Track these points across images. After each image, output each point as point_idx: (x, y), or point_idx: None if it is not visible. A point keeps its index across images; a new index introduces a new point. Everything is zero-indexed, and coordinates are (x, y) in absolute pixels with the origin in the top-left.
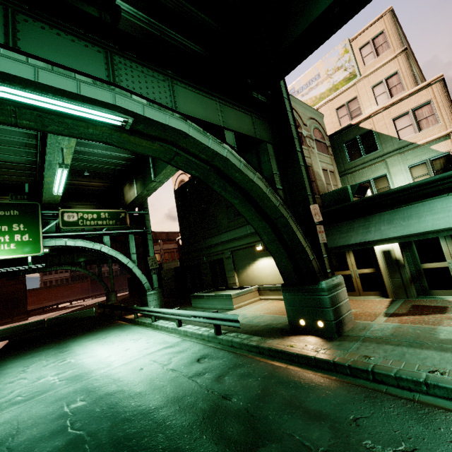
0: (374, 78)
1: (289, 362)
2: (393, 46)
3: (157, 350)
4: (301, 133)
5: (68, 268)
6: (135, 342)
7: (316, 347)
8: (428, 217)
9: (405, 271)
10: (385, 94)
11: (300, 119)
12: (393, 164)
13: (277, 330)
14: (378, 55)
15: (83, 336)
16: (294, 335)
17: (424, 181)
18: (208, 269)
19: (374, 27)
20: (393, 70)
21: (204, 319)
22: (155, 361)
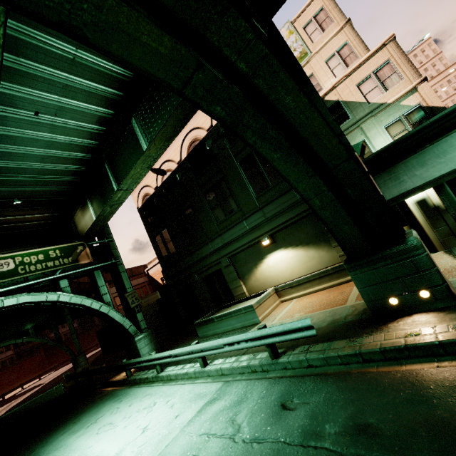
0: (326, 53)
1: (431, 359)
2: (336, 19)
3: (198, 413)
4: None
5: (11, 342)
6: (149, 411)
7: (454, 324)
8: None
9: (449, 216)
10: (341, 65)
11: None
12: (369, 128)
13: (355, 324)
14: (324, 30)
15: (58, 430)
16: (392, 321)
17: (445, 113)
18: (204, 287)
19: (313, 6)
20: (342, 41)
21: (248, 343)
22: (211, 434)
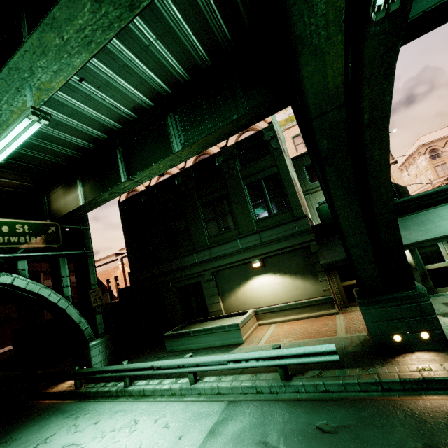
0: None
1: (447, 392)
2: None
3: (210, 433)
4: (284, 149)
5: None
6: (134, 431)
7: None
8: (442, 222)
9: (417, 273)
10: None
11: (280, 136)
12: None
13: (359, 354)
14: None
15: None
16: (398, 356)
17: (425, 193)
18: (176, 298)
19: None
20: None
21: (260, 362)
22: None
